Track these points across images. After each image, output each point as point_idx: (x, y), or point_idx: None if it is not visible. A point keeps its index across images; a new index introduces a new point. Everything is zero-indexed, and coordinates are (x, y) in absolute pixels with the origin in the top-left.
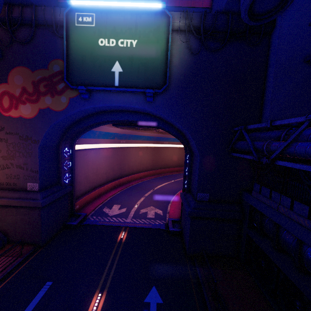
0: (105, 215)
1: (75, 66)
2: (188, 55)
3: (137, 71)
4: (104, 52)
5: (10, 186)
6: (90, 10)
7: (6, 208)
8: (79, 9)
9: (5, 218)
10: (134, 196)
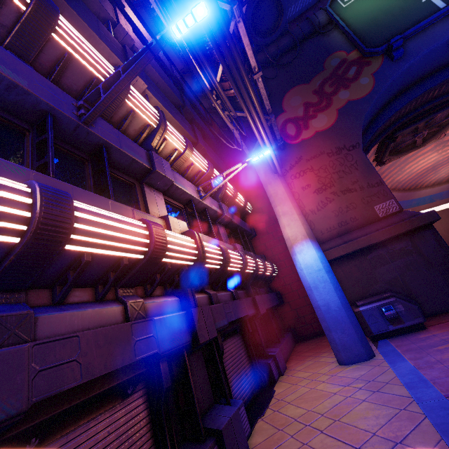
0: None
1: (368, 33)
2: None
3: None
4: None
5: (347, 226)
6: None
7: (367, 256)
8: None
9: (374, 274)
10: None
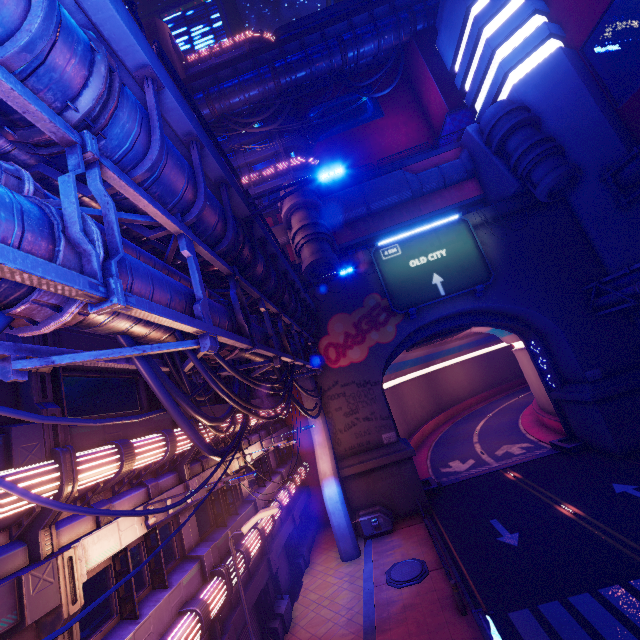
0: (456, 473)
1: (396, 293)
2: (494, 242)
3: (458, 275)
4: (419, 271)
5: (363, 447)
6: (392, 243)
7: (372, 474)
8: (382, 246)
9: (374, 488)
10: (459, 447)
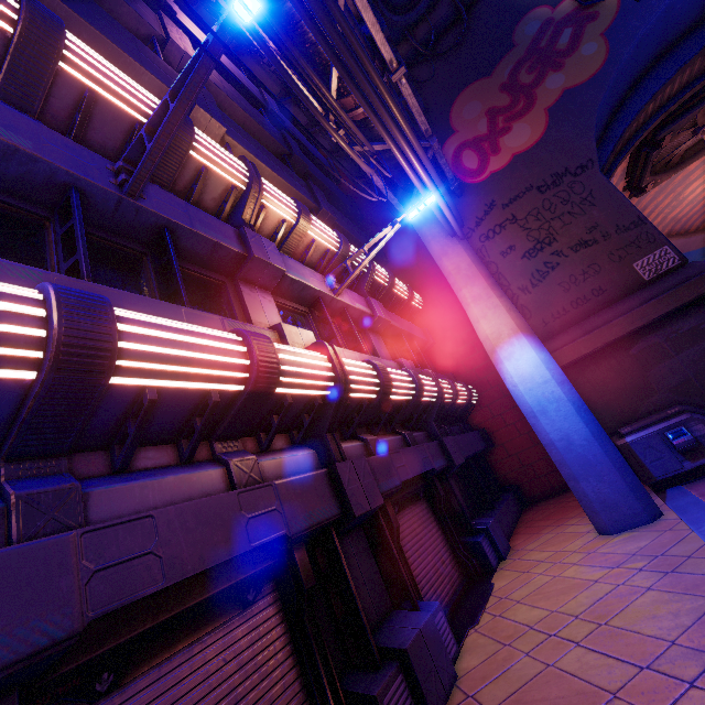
0: None
1: None
2: None
3: None
4: None
5: (588, 305)
6: None
7: (629, 351)
8: None
9: (646, 380)
10: None
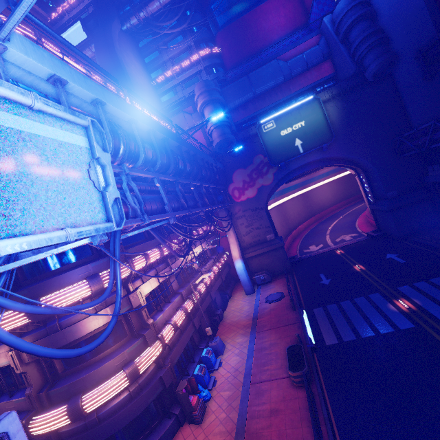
0: (311, 252)
1: (272, 154)
2: (338, 112)
3: (311, 138)
4: (287, 138)
5: (256, 243)
6: (269, 120)
7: (261, 256)
8: (263, 122)
9: (263, 262)
10: (317, 238)
